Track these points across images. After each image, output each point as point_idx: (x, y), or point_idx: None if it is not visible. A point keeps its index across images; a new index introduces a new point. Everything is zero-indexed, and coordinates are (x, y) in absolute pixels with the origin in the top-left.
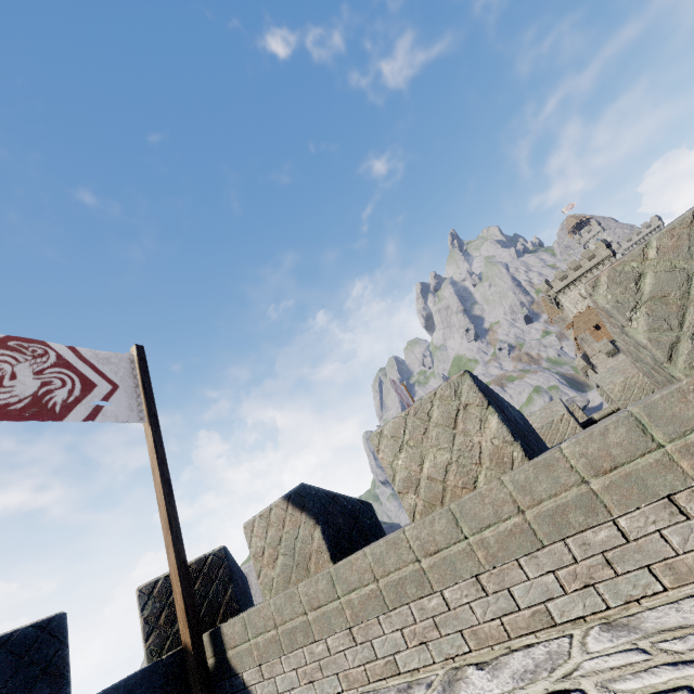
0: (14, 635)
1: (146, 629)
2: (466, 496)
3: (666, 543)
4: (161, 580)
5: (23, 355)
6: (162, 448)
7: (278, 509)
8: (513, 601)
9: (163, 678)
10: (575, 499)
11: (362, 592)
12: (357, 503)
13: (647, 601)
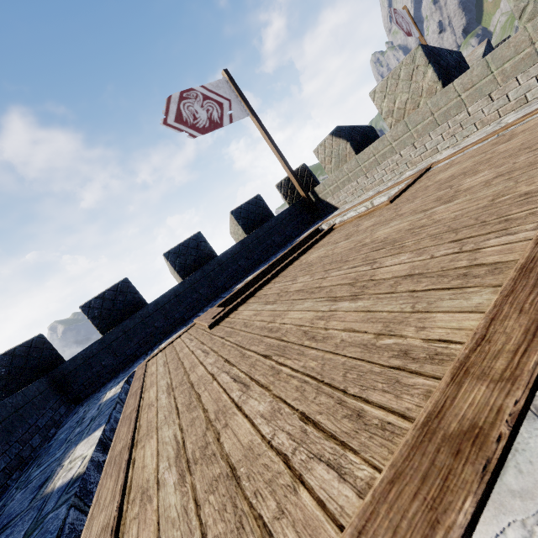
0: (250, 201)
1: (284, 197)
2: (411, 113)
3: (482, 114)
4: (283, 181)
5: (191, 100)
6: (263, 127)
7: (328, 140)
8: (425, 148)
9: (298, 207)
10: (454, 104)
11: (369, 161)
12: (365, 128)
13: (471, 136)
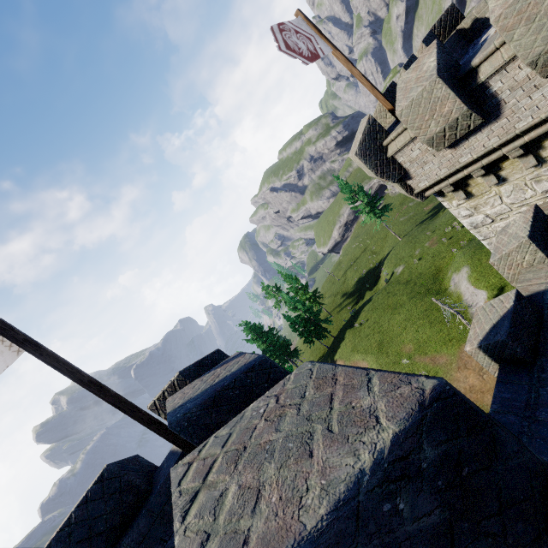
0: (88, 494)
1: None
2: None
3: None
4: (156, 402)
5: None
6: (60, 363)
7: None
8: None
9: None
10: None
11: None
12: (246, 378)
13: None
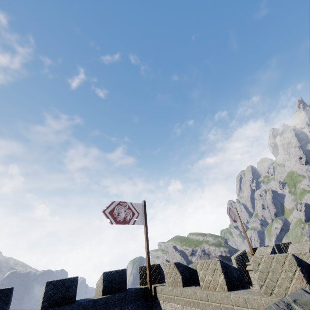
0: (118, 271)
1: (140, 277)
2: (211, 292)
3: None
4: (144, 266)
5: (122, 206)
6: (147, 233)
7: (172, 265)
8: None
9: (143, 292)
10: (230, 308)
11: (186, 299)
12: (193, 271)
13: None
